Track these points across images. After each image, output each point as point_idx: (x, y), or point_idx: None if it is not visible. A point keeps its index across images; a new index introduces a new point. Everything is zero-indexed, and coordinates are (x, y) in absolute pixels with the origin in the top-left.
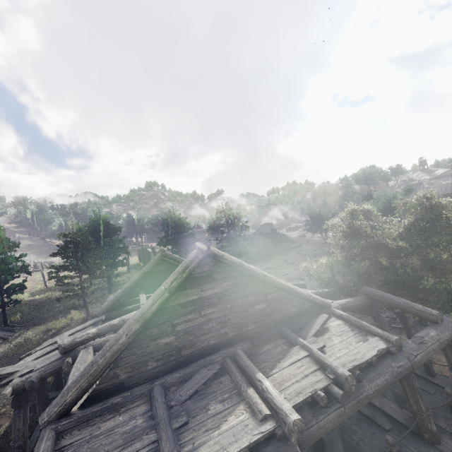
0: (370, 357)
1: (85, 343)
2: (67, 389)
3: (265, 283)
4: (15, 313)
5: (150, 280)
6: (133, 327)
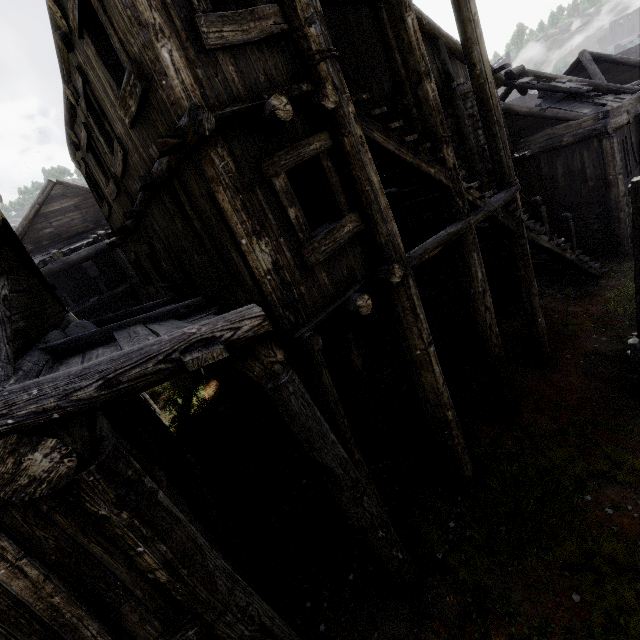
0: None
1: None
2: None
3: None
4: None
5: None
6: (24, 223)
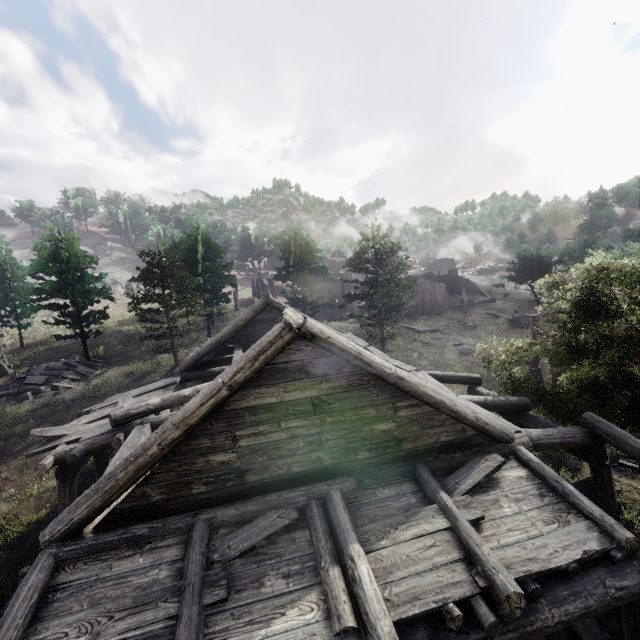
0: (565, 563)
1: (144, 416)
2: (76, 503)
3: (398, 390)
4: (100, 344)
5: (252, 331)
6: (169, 434)
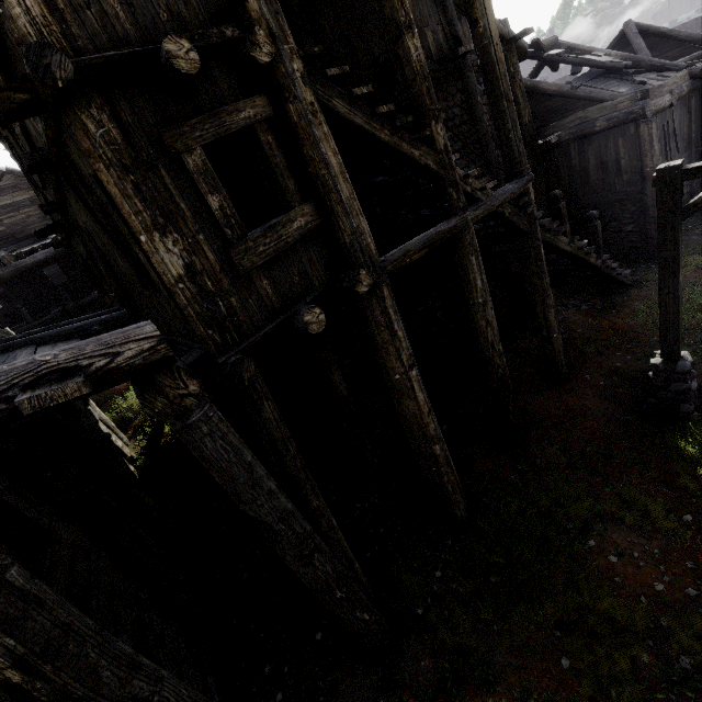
0: None
1: None
2: None
3: None
4: None
5: None
6: None
